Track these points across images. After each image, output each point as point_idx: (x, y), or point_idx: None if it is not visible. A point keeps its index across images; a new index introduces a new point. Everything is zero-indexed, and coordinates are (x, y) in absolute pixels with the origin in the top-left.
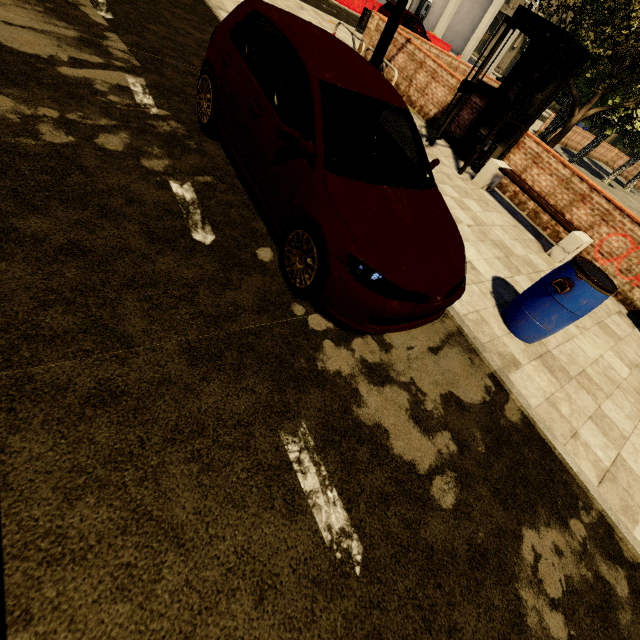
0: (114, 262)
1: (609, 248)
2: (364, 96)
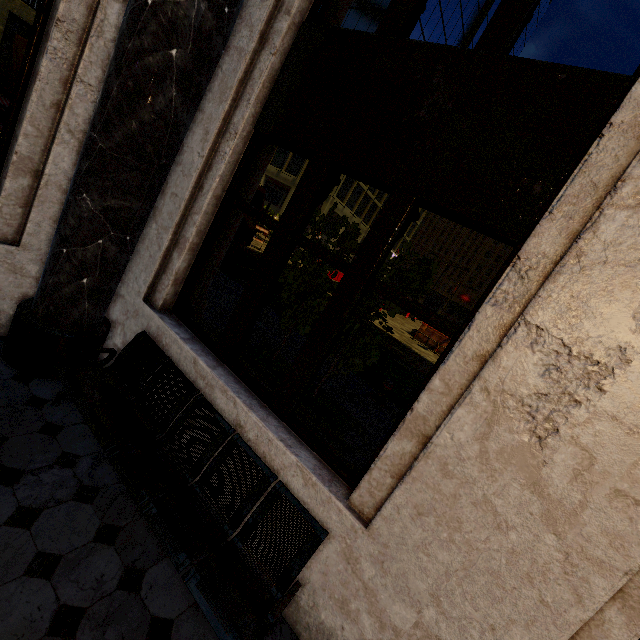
0: None
1: None
2: None
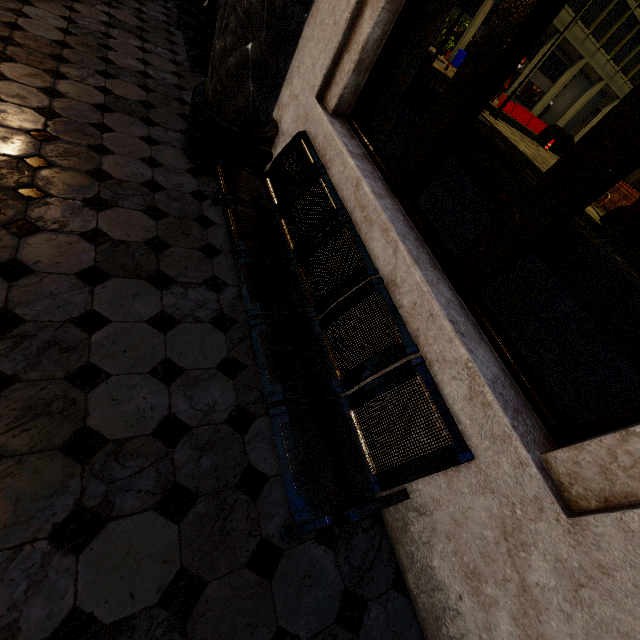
0: (633, 278)
1: None
2: None
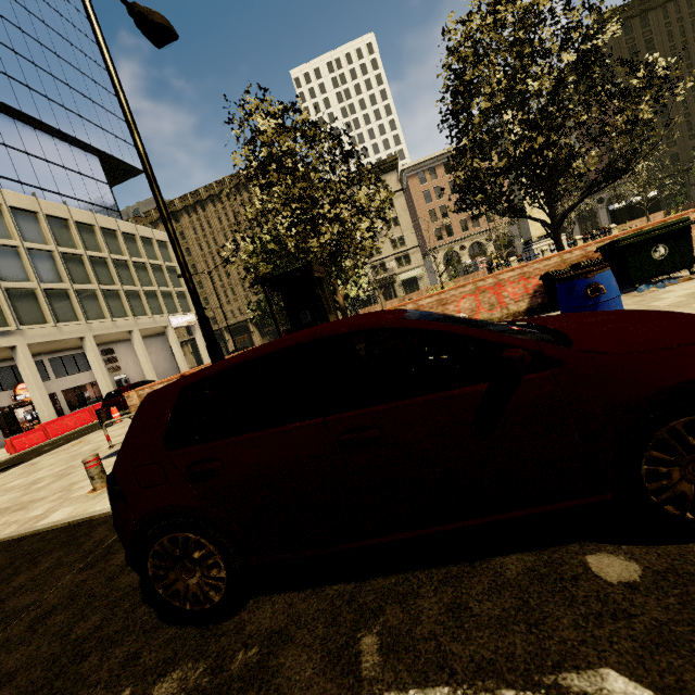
0: None
1: (467, 310)
2: (409, 311)
